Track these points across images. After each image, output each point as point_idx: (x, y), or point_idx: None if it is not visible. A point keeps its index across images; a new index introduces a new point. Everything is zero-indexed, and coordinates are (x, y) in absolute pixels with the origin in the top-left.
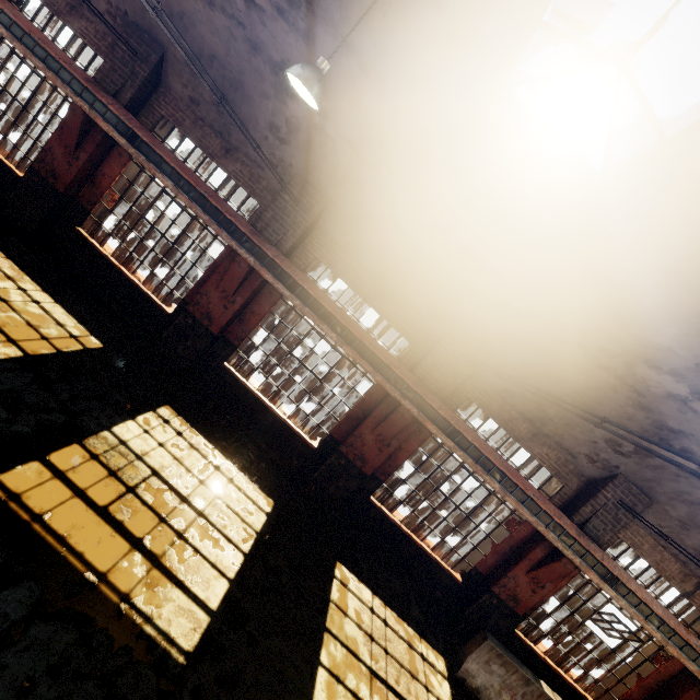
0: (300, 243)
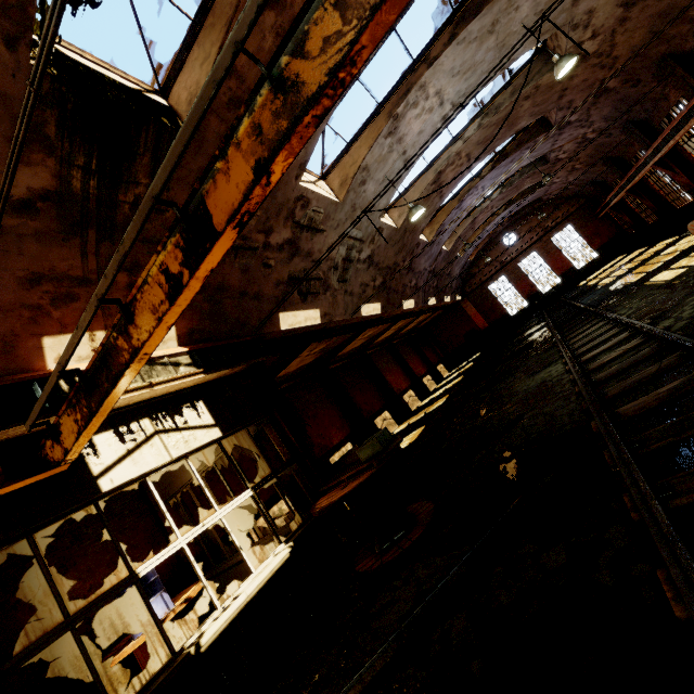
0: (654, 131)
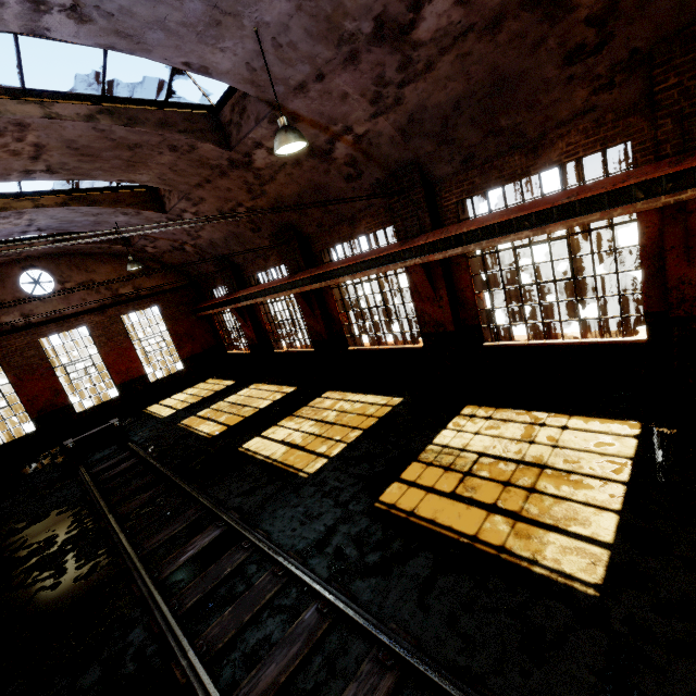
0: (435, 210)
